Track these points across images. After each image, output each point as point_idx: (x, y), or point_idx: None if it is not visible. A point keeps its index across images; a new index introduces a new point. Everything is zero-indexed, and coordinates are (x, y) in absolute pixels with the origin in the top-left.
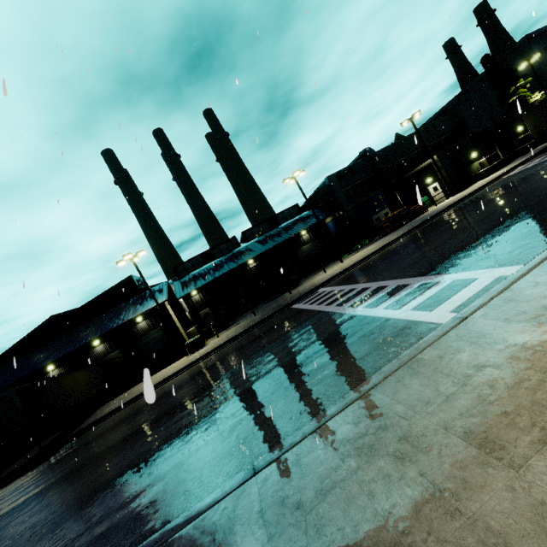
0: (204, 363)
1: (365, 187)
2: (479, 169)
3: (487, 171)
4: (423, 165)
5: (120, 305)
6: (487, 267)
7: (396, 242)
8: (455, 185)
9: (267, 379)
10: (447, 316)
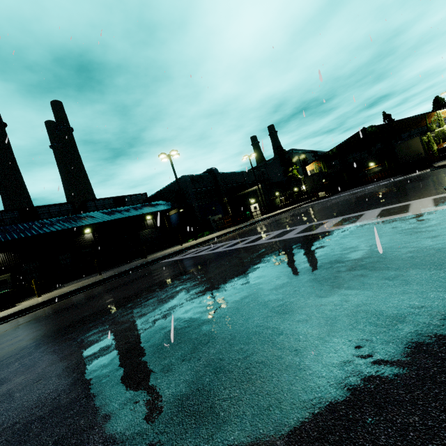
0: (29, 316)
1: (208, 194)
2: (279, 203)
3: (284, 205)
4: (250, 189)
5: None
6: (402, 202)
7: (246, 227)
8: (269, 207)
9: (244, 278)
10: (441, 207)
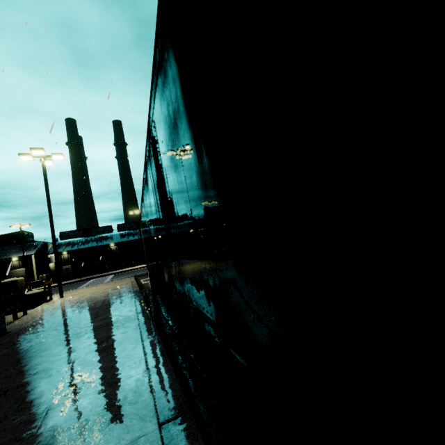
0: None
1: None
2: None
3: None
4: None
5: (6, 246)
6: None
7: None
8: None
9: None
10: None
